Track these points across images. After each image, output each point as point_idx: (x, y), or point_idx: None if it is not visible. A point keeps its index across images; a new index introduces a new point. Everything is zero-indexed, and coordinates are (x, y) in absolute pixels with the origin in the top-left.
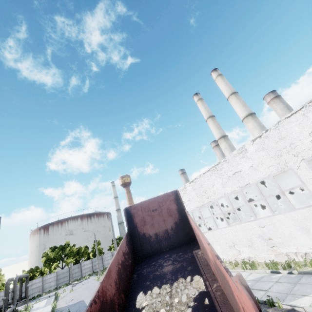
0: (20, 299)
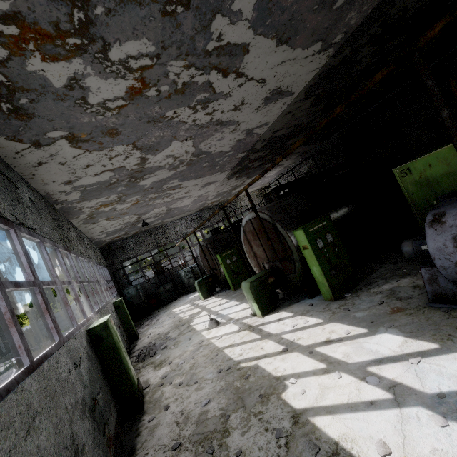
0: (1, 355)
